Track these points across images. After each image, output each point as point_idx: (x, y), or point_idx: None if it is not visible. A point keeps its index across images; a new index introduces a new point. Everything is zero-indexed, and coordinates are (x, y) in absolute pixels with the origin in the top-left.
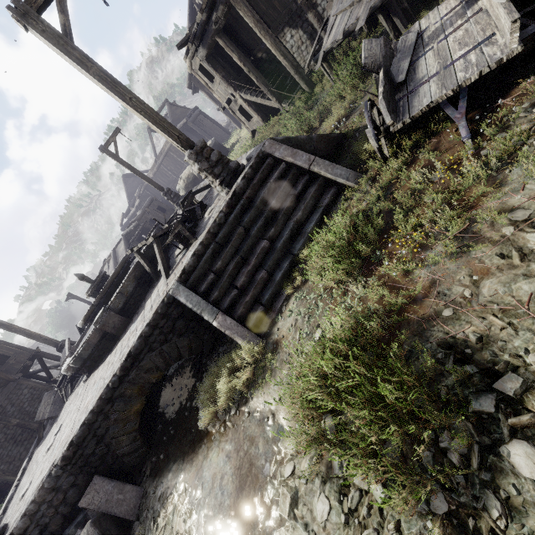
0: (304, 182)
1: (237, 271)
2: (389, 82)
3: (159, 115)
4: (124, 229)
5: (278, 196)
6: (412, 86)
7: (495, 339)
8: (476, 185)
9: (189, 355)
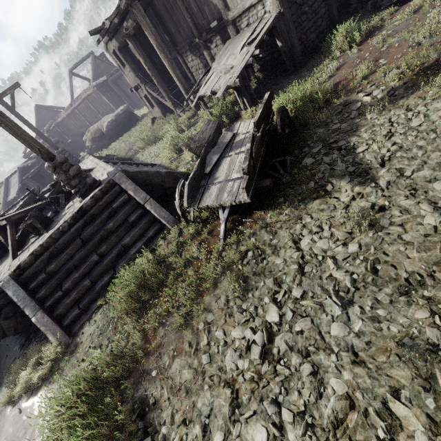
0: (139, 214)
1: (68, 274)
2: (201, 168)
3: (21, 129)
4: (26, 157)
5: (116, 220)
6: (211, 180)
7: (160, 406)
8: (203, 283)
9: (14, 334)
